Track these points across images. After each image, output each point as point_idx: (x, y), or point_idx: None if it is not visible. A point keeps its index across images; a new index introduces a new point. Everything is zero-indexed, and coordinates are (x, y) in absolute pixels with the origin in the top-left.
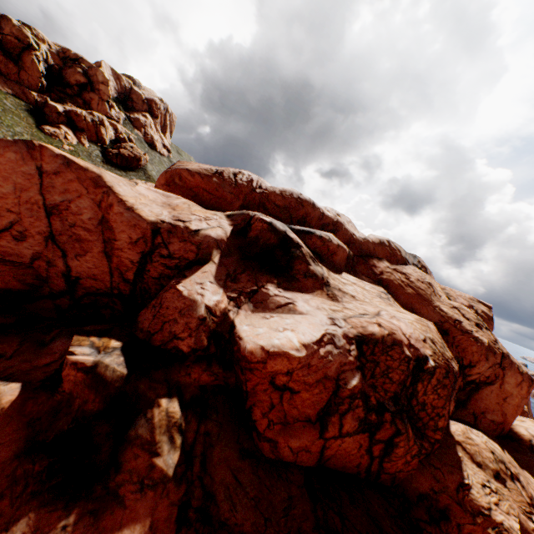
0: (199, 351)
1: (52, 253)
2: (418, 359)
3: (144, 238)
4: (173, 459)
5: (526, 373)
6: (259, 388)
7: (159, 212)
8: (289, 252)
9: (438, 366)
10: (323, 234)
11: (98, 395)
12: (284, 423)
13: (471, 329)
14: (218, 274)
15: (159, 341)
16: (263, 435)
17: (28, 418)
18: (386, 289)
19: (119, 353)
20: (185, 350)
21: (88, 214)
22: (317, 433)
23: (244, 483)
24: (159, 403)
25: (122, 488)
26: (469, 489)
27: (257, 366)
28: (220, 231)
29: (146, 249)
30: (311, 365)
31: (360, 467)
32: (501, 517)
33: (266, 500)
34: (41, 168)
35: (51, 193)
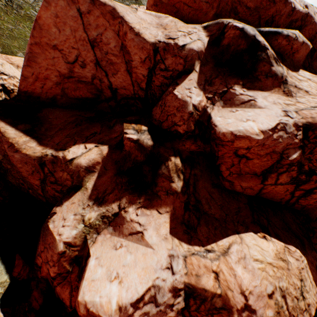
0: (189, 133)
1: (100, 74)
2: None
3: (149, 57)
4: (180, 184)
5: None
6: (225, 155)
7: (155, 33)
8: (254, 56)
9: None
10: (290, 32)
11: (141, 153)
12: (238, 174)
13: None
14: (199, 80)
15: (166, 127)
16: (225, 179)
17: (114, 161)
18: None
19: (147, 133)
20: (181, 132)
21: (113, 43)
22: (259, 181)
23: (214, 198)
24: (170, 159)
25: (158, 193)
26: None
27: (227, 144)
28: (200, 44)
29: (150, 65)
30: (265, 145)
31: (282, 200)
32: None
33: (226, 207)
34: (79, 10)
35: (89, 30)
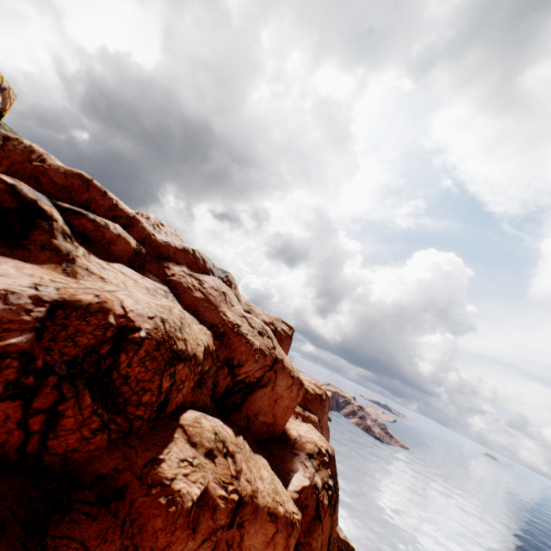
0: None
1: None
2: (125, 328)
3: None
4: None
5: (297, 377)
6: None
7: None
8: (32, 222)
9: (150, 338)
10: (101, 219)
11: None
12: None
13: (248, 333)
14: None
15: None
16: None
17: None
18: (174, 290)
19: None
20: None
21: None
22: None
23: None
24: None
25: None
26: (161, 463)
27: None
28: None
29: None
30: None
31: (9, 447)
32: (183, 485)
33: None
34: None
35: None
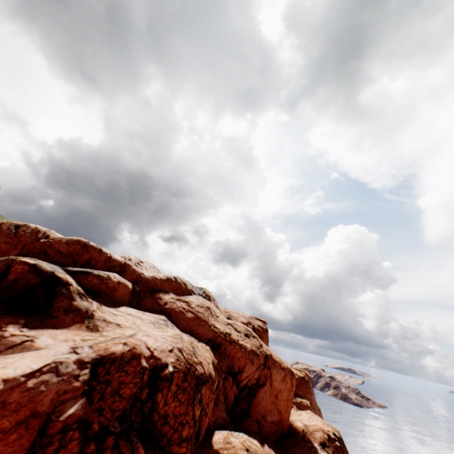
0: None
1: None
2: (156, 367)
3: None
4: None
5: (287, 368)
6: None
7: None
8: (53, 291)
9: (177, 371)
10: (103, 273)
11: None
12: None
13: (238, 339)
14: None
15: None
16: None
17: None
18: (169, 316)
19: None
20: None
21: None
22: None
23: None
24: None
25: None
26: None
27: None
28: None
29: None
30: (9, 403)
31: None
32: None
33: None
34: None
35: None
